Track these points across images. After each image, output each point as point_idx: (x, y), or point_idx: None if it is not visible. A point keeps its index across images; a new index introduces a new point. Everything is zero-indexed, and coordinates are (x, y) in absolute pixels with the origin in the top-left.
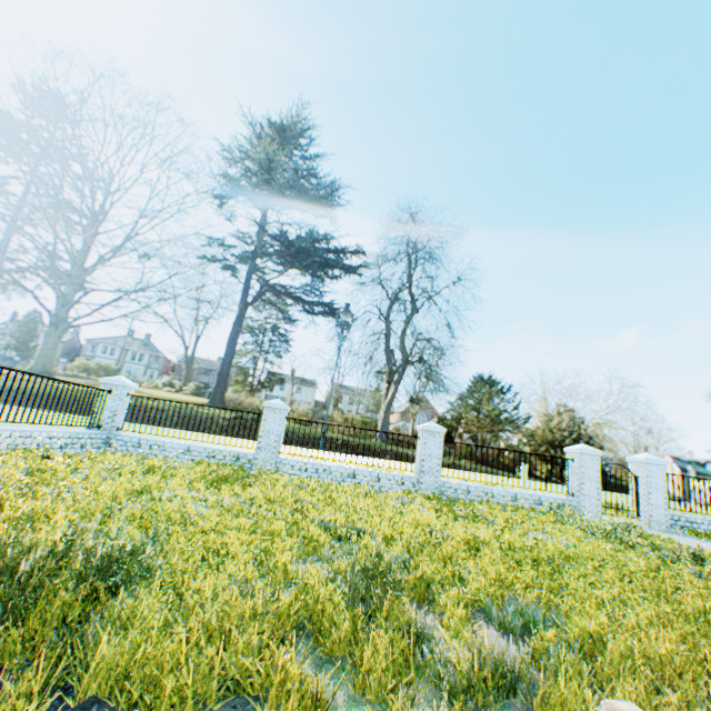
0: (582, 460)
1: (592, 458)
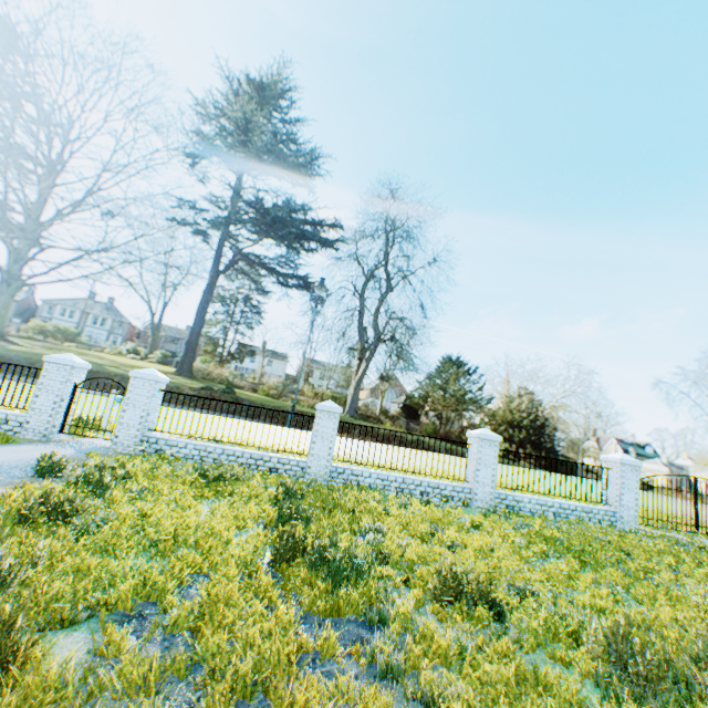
0: (47, 370)
1: (62, 368)
